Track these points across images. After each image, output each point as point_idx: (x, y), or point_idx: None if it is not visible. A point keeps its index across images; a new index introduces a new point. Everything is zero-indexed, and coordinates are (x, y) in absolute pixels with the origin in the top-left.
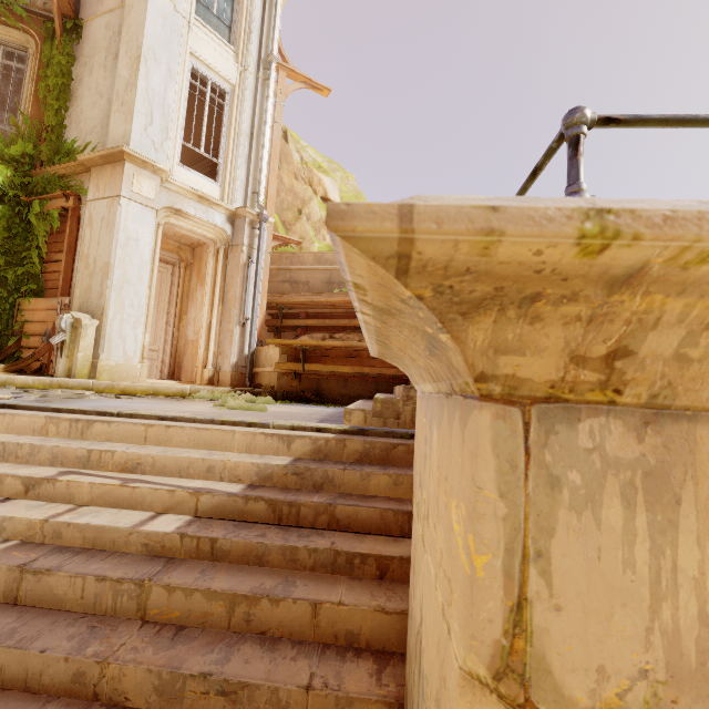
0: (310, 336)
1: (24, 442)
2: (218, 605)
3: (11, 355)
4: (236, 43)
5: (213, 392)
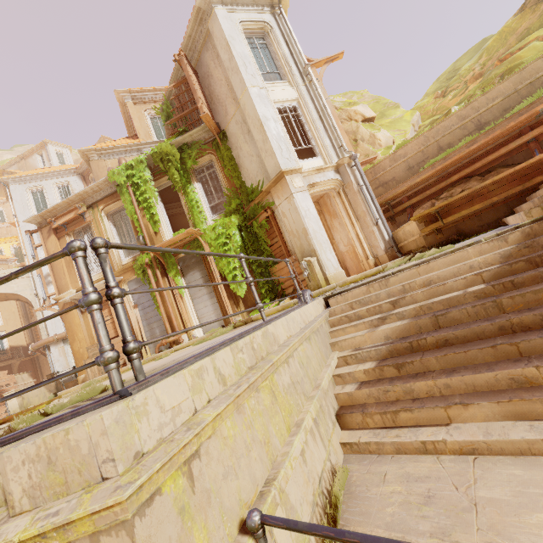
0: (421, 208)
1: (371, 295)
2: (542, 294)
3: (281, 295)
4: (285, 77)
5: (394, 263)
